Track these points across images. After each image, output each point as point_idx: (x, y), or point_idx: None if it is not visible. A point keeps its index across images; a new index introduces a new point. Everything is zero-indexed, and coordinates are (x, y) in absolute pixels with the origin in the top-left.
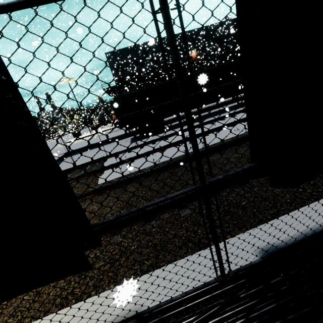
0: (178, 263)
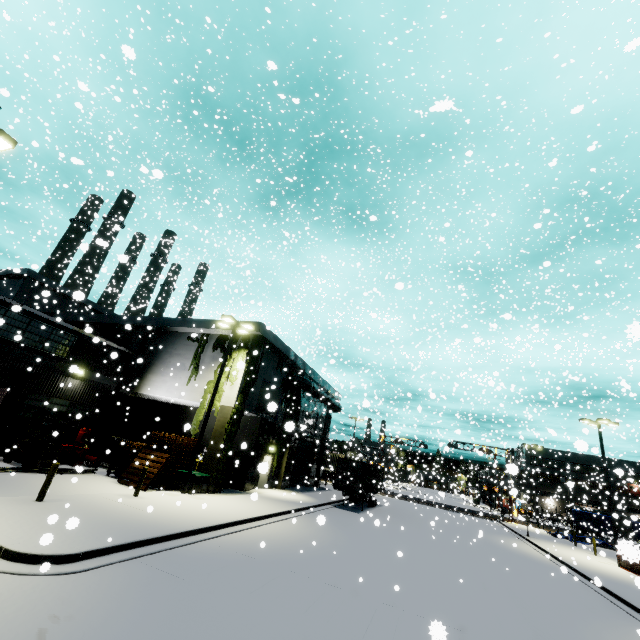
0: None
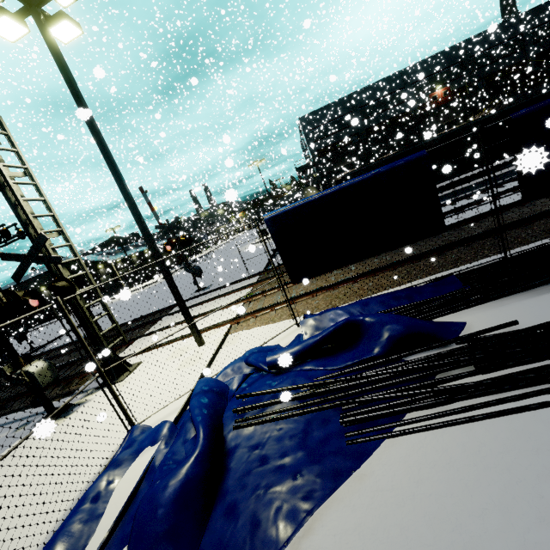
0: (473, 264)
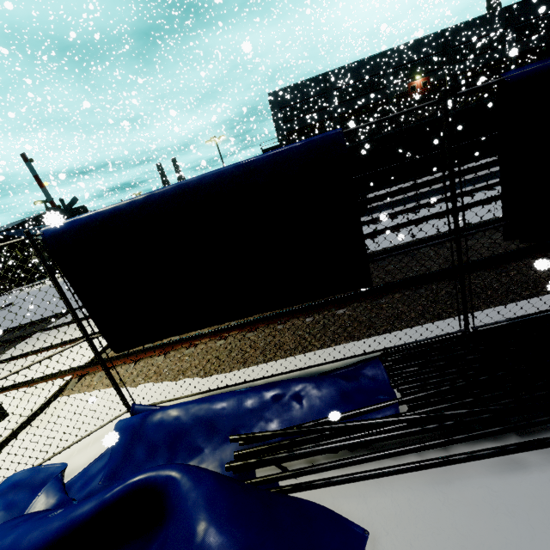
0: (416, 329)
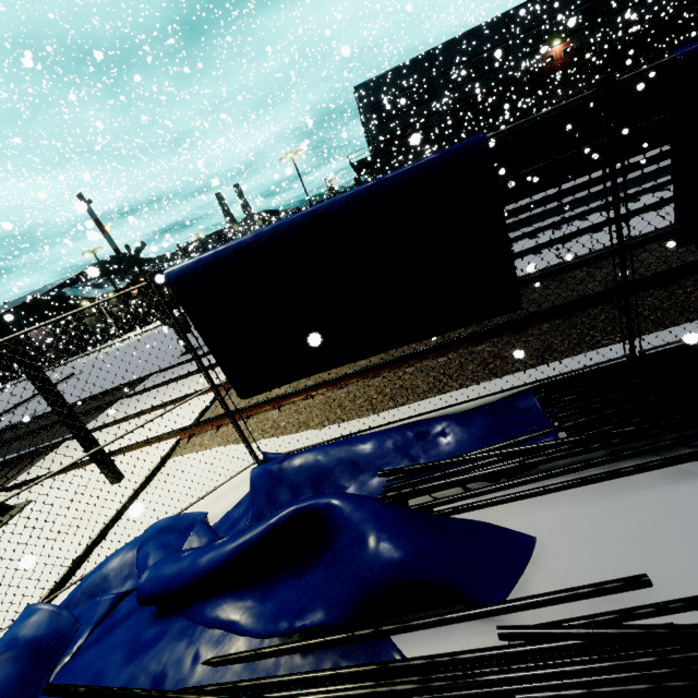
0: (572, 360)
